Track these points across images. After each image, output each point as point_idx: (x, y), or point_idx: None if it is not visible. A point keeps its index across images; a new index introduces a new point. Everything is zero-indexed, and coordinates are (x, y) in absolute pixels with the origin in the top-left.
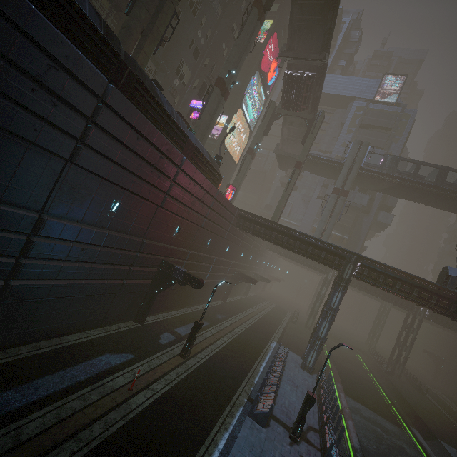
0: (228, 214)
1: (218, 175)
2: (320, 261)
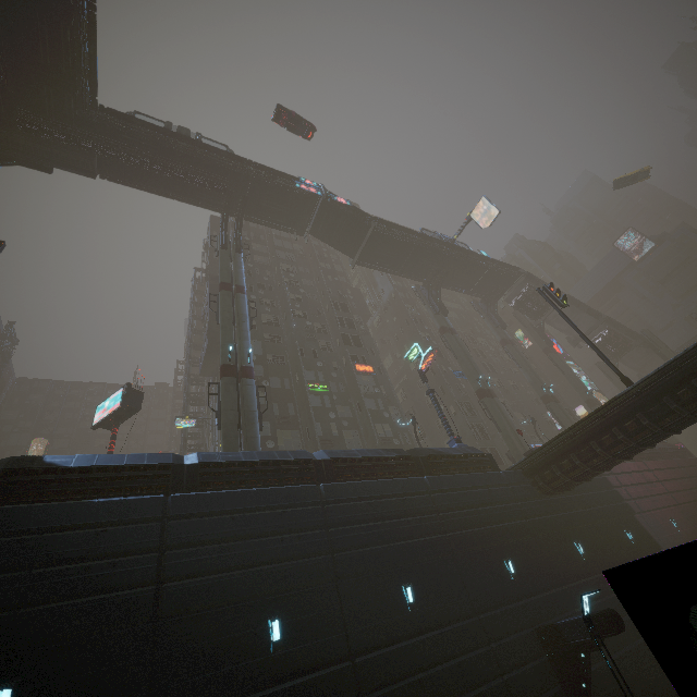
0: None
1: (681, 448)
2: None
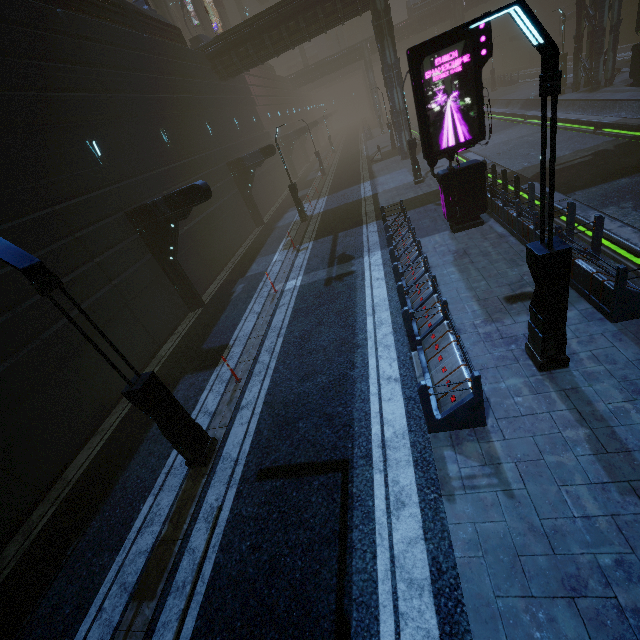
0: (288, 86)
1: (272, 67)
2: (351, 63)
